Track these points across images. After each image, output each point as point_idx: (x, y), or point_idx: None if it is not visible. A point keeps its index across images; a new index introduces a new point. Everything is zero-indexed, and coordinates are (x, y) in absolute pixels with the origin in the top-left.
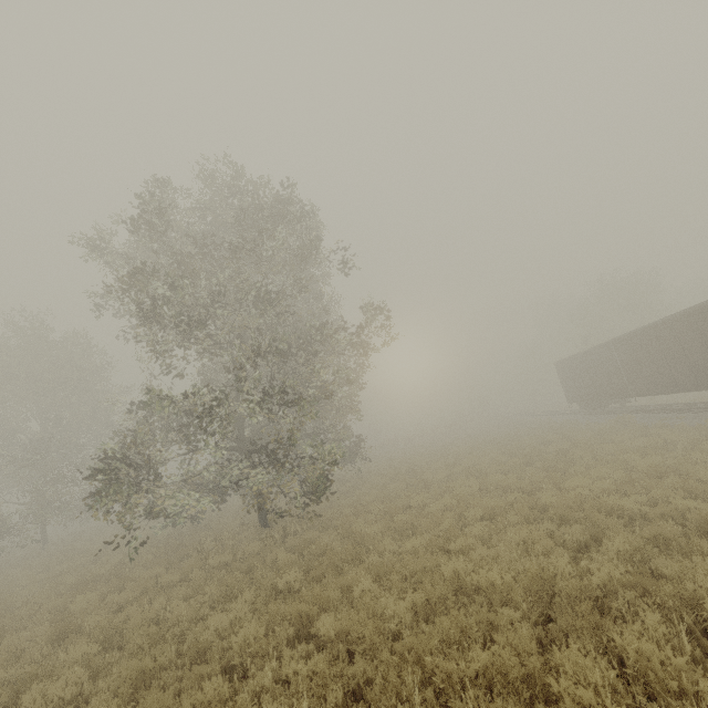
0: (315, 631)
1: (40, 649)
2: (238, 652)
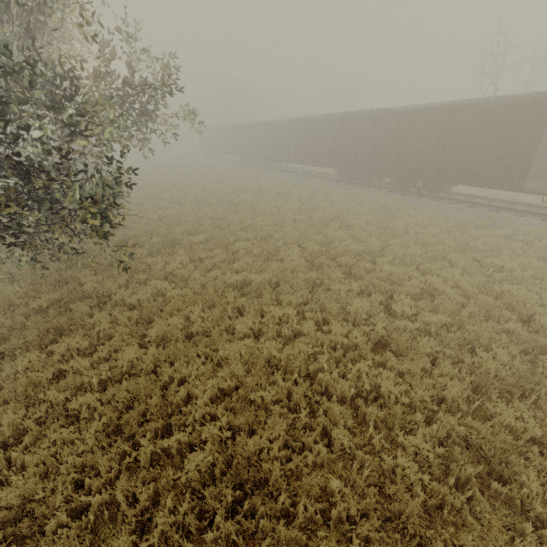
0: None
1: None
2: None
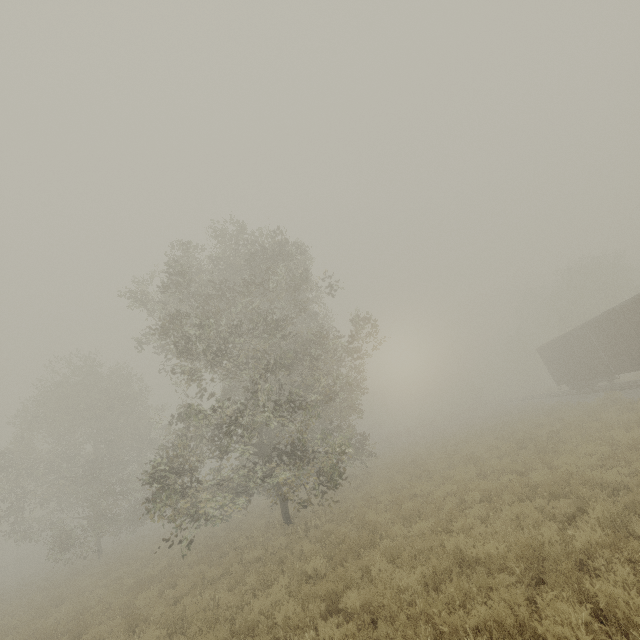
0: (343, 605)
1: (118, 638)
2: (281, 626)
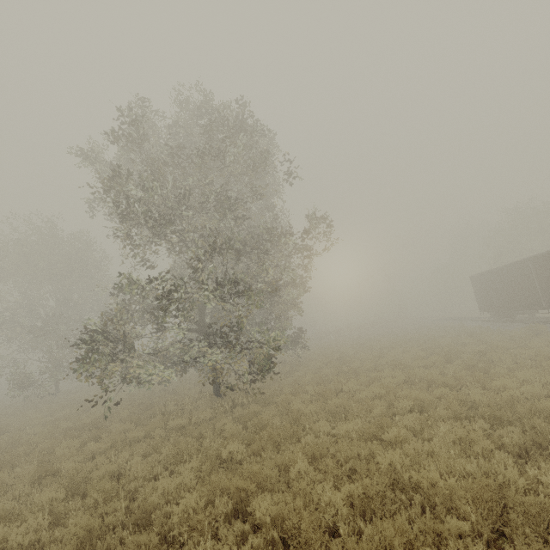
0: (252, 510)
1: (23, 487)
2: (177, 522)
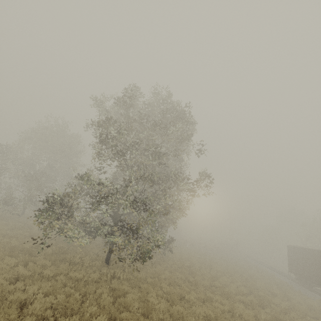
0: None
1: None
2: None
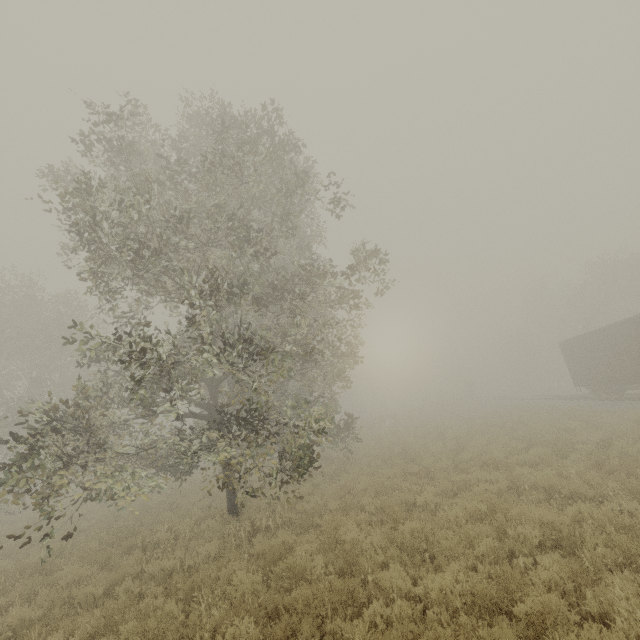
0: None
1: None
2: None
